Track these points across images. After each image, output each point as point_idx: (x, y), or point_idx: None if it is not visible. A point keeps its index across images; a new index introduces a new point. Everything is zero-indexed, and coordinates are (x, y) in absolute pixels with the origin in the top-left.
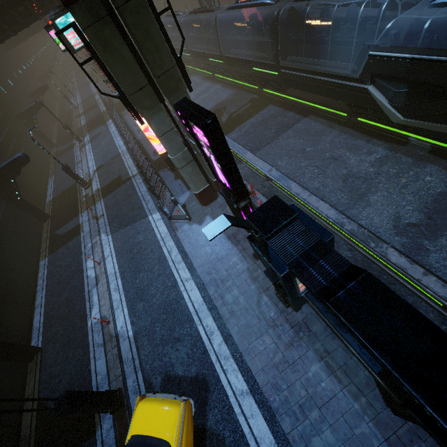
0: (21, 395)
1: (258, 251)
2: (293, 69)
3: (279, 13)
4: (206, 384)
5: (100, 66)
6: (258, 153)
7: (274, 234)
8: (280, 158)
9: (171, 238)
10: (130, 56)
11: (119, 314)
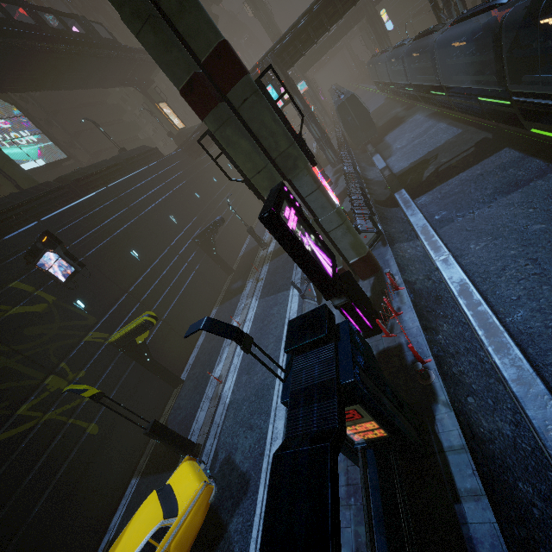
0: (162, 411)
1: (285, 364)
2: (530, 94)
3: (510, 16)
4: (247, 486)
5: (227, 158)
6: (447, 226)
7: (305, 351)
8: (477, 237)
9: None
10: (248, 146)
11: (230, 378)
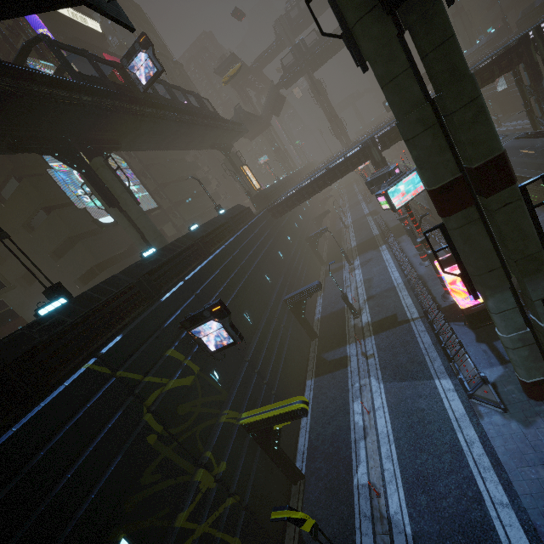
0: None
1: None
2: None
3: None
4: None
5: (452, 252)
6: None
7: None
8: None
9: (471, 425)
10: (489, 246)
11: (393, 492)
